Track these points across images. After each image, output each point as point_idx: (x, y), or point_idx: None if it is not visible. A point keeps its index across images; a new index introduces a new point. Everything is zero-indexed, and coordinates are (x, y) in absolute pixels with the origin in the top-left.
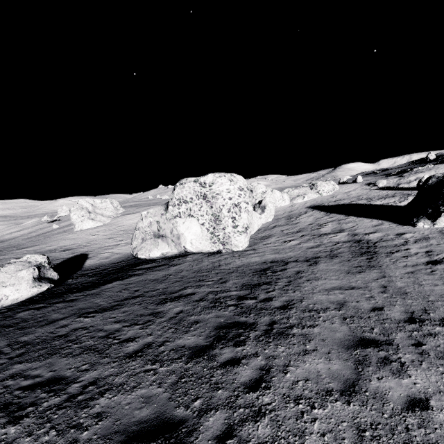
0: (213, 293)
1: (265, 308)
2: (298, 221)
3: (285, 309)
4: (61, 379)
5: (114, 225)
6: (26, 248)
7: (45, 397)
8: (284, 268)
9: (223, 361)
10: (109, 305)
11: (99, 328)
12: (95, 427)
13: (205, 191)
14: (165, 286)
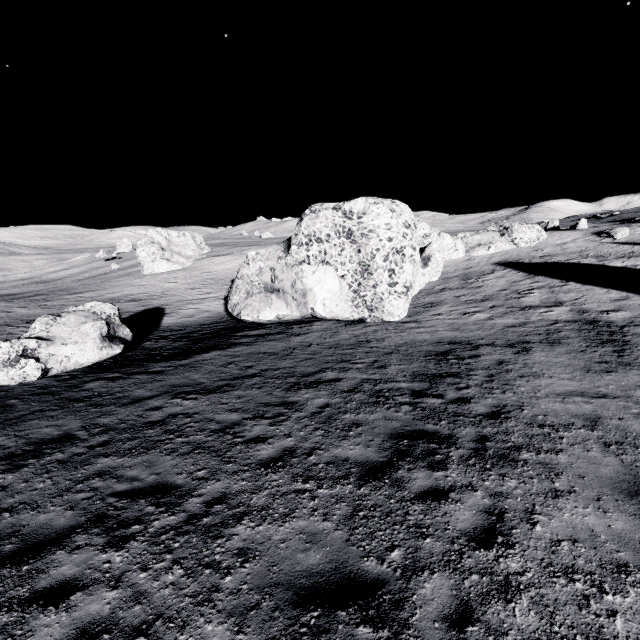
0: (370, 382)
1: (462, 413)
2: (481, 284)
3: (497, 418)
4: (171, 488)
5: (197, 270)
6: (79, 294)
7: (153, 512)
8: (476, 354)
9: (419, 492)
10: (214, 385)
11: (208, 417)
12: (241, 570)
13: (350, 224)
14: (291, 365)
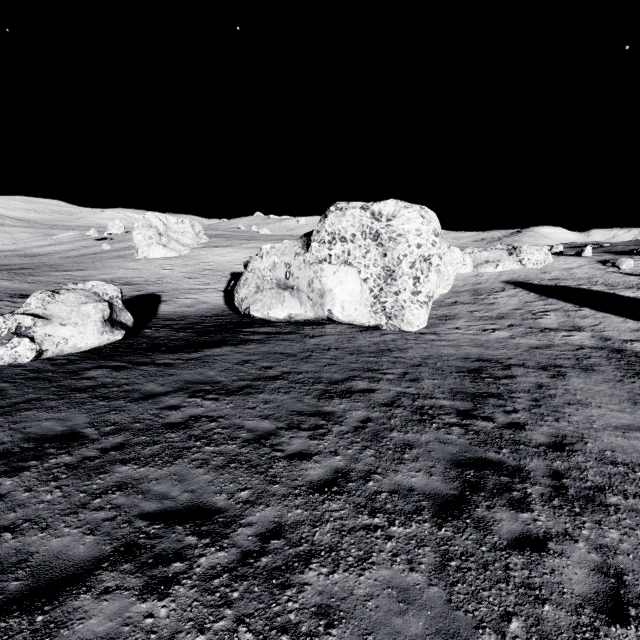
0: (407, 397)
1: (522, 441)
2: (493, 301)
3: (562, 450)
4: (211, 512)
5: (194, 259)
6: (68, 271)
7: (196, 544)
8: (510, 375)
9: (511, 538)
10: (234, 384)
11: (236, 423)
12: (327, 639)
13: (378, 226)
14: (315, 369)
